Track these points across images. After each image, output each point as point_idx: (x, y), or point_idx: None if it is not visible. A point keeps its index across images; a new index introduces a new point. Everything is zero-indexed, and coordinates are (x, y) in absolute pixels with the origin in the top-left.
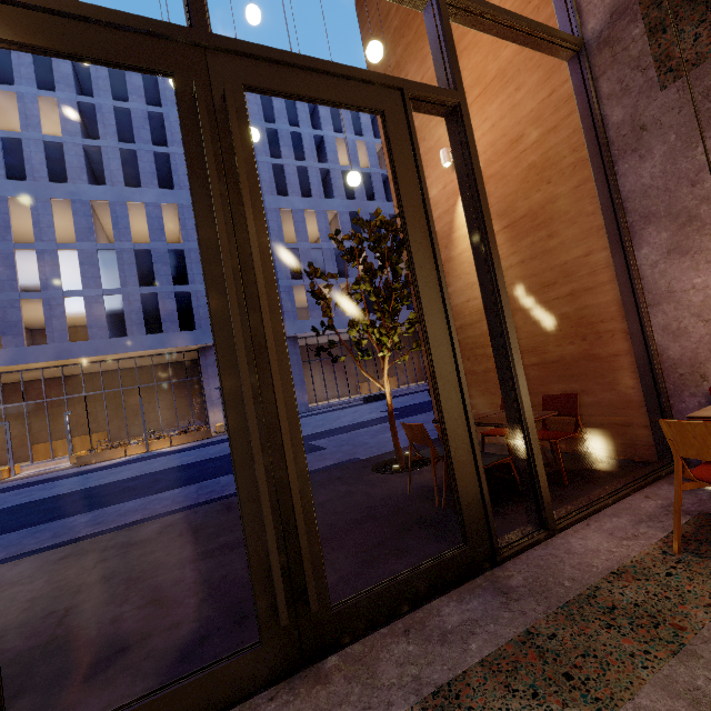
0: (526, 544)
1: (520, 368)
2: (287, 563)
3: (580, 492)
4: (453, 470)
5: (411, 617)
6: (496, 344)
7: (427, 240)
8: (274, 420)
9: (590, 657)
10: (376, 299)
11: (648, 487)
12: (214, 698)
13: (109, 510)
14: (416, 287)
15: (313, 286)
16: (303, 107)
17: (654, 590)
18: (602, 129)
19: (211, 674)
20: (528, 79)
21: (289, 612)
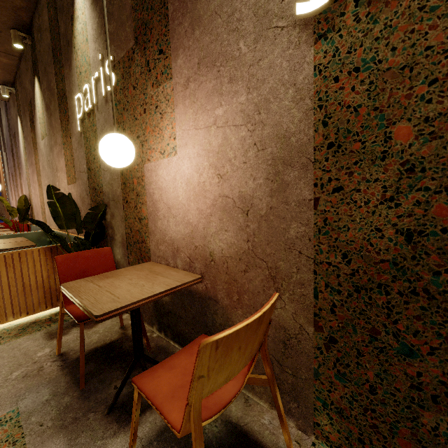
0: None
1: None
2: None
3: None
4: None
5: None
6: None
7: None
8: None
9: None
10: None
11: None
12: None
13: None
14: None
15: None
16: None
17: None
18: (2, 155)
19: None
20: None
21: None
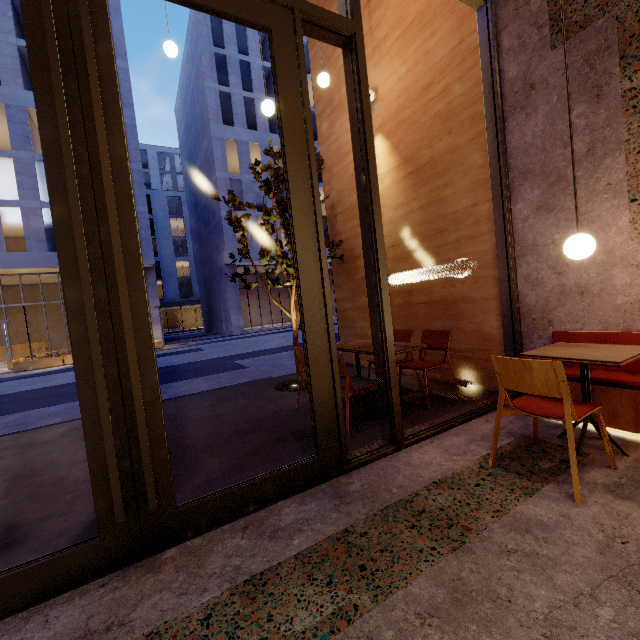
0: (373, 457)
1: (387, 302)
2: (131, 468)
3: (437, 415)
4: (311, 390)
5: (254, 515)
6: (369, 279)
7: (306, 171)
8: (124, 334)
9: (387, 552)
10: (284, 231)
11: (491, 412)
12: (46, 585)
13: (32, 413)
14: (290, 216)
15: (230, 213)
16: (254, 35)
17: (461, 497)
18: (499, 84)
19: (43, 565)
20: (442, 25)
21: (131, 511)
